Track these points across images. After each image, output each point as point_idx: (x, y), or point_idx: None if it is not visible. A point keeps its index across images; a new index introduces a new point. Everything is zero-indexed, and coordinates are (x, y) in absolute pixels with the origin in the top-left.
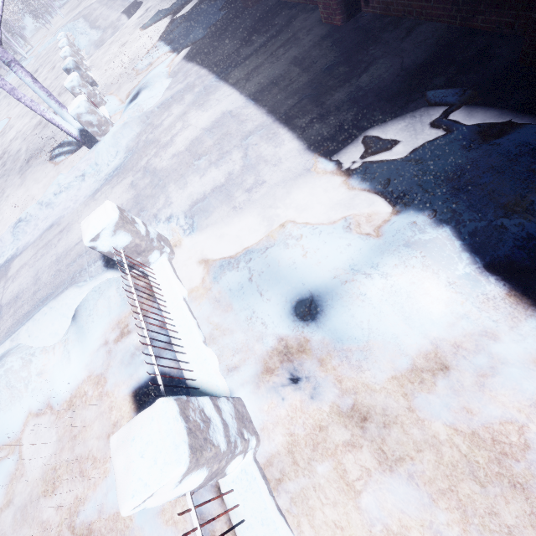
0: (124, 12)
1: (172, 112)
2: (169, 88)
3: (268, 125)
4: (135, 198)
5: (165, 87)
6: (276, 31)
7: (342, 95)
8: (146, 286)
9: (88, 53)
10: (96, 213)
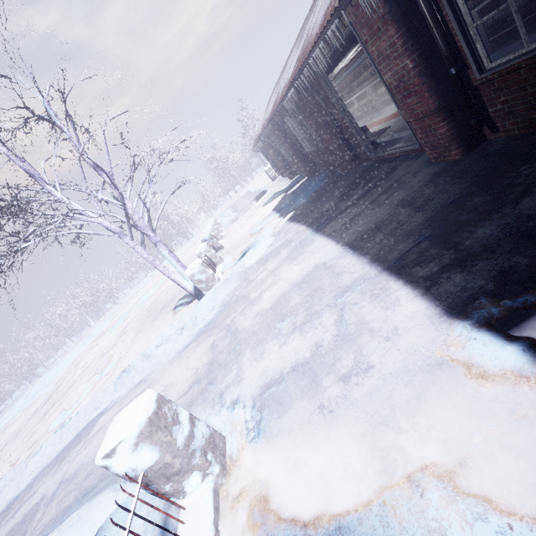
0: (254, 199)
1: (266, 267)
2: (271, 245)
3: (372, 277)
4: (209, 364)
5: (268, 245)
6: (376, 182)
7: (492, 230)
8: (176, 529)
9: (226, 227)
10: (128, 408)
